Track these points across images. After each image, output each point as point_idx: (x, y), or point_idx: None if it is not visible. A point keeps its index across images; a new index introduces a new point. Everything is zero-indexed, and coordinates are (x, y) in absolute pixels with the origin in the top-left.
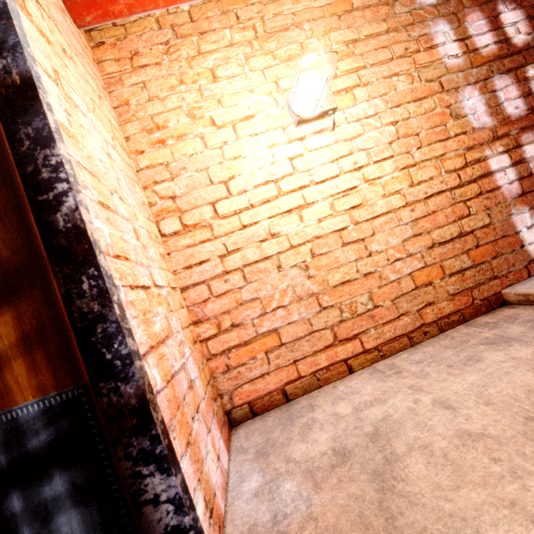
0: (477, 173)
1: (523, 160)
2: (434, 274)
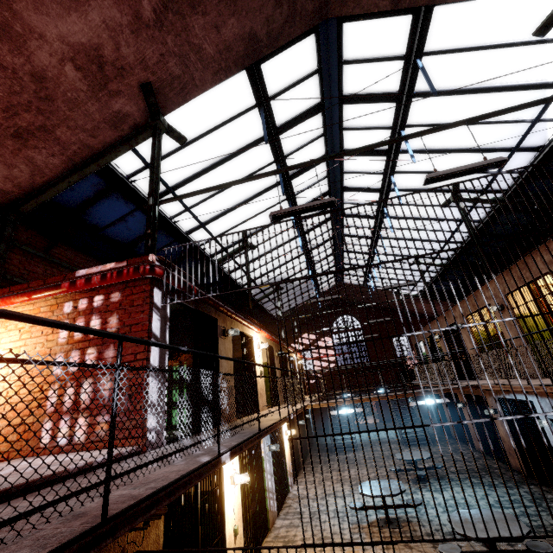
0: (42, 396)
1: (63, 395)
2: (3, 439)
